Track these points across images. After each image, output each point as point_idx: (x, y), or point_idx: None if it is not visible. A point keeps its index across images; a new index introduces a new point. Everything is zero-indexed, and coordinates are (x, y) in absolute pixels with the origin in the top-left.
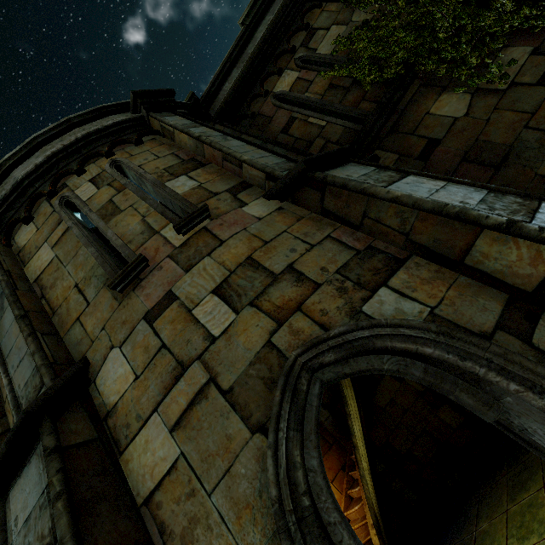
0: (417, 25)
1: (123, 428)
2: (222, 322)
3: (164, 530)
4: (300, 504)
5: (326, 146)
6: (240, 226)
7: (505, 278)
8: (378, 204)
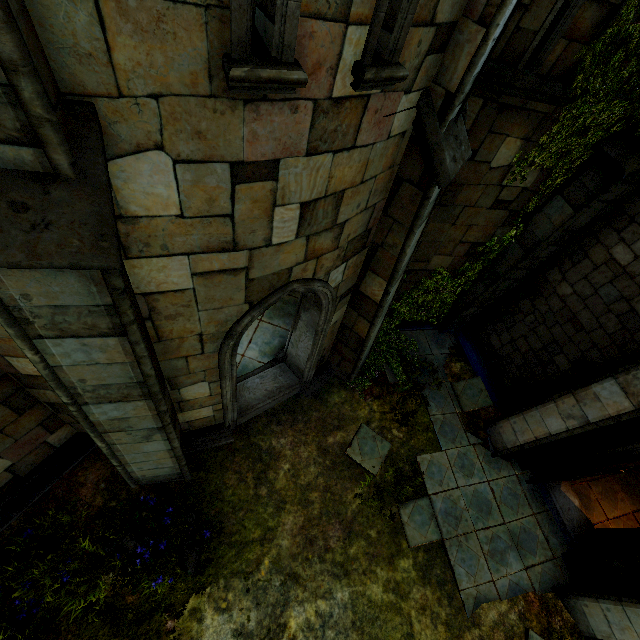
0: (636, 74)
1: (139, 243)
2: (284, 236)
3: (154, 310)
4: (242, 330)
5: (519, 11)
6: (376, 136)
7: (364, 283)
8: (402, 234)
